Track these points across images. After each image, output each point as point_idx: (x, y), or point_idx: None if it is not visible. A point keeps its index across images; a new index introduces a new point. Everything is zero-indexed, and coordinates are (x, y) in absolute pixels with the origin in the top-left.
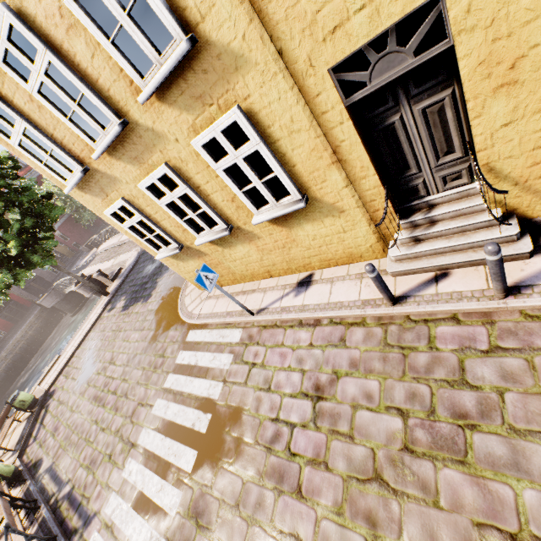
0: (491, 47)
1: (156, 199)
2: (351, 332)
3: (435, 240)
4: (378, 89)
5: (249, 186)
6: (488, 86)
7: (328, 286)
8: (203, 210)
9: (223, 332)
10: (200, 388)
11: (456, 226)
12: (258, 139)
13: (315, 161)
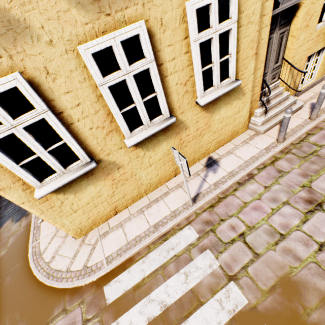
0: (310, 6)
1: (100, 75)
2: (278, 165)
3: (272, 109)
4: (274, 15)
5: (209, 66)
6: (304, 25)
7: (232, 155)
8: (155, 95)
9: (167, 245)
10: (209, 321)
11: (279, 100)
12: (236, 18)
13: (249, 50)
